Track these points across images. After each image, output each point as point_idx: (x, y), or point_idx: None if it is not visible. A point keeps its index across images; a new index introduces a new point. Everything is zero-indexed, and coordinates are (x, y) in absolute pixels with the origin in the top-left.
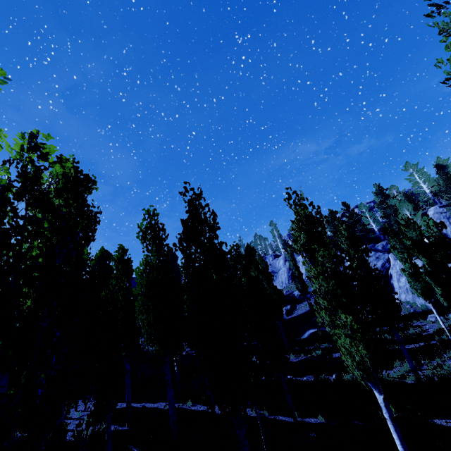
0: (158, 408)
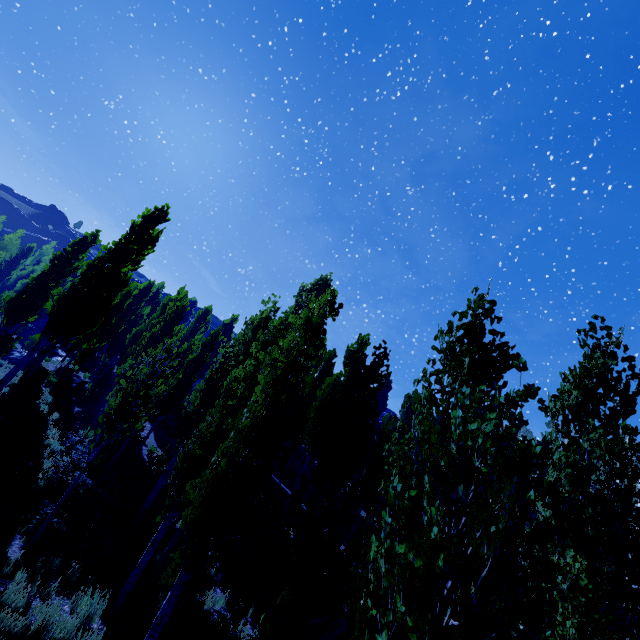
0: (287, 492)
